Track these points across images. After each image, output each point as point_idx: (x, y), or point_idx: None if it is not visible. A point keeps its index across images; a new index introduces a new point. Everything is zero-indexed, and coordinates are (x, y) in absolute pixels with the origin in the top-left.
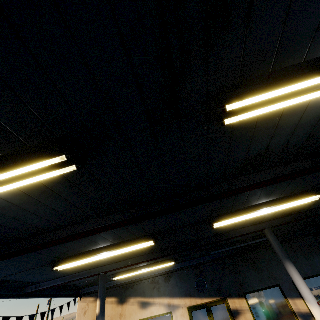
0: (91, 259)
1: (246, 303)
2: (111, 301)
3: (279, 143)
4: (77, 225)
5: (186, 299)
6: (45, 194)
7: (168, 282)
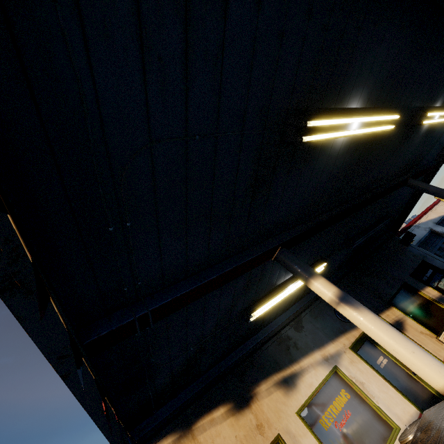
0: (352, 118)
1: (397, 310)
2: (221, 414)
3: None
4: None
5: (340, 339)
6: None
7: (302, 330)
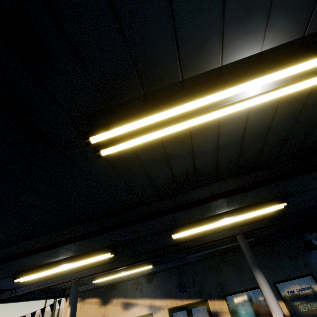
0: (50, 271)
1: (226, 305)
2: (95, 301)
3: (207, 161)
4: (13, 246)
5: (167, 300)
6: None
7: (150, 283)
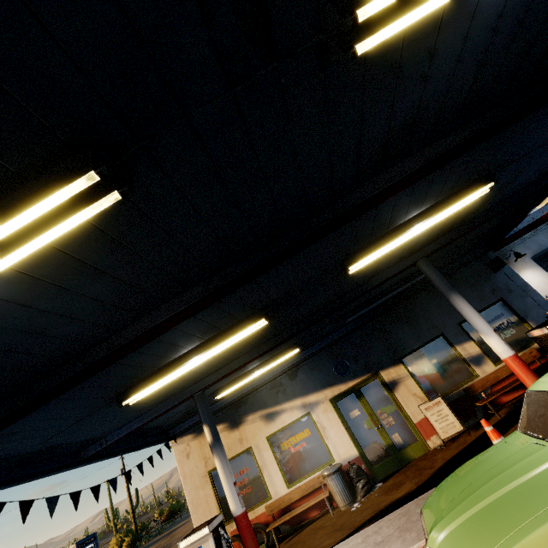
0: (177, 372)
1: (404, 369)
2: (220, 429)
3: (435, 94)
4: (142, 320)
5: (325, 390)
6: (72, 271)
7: (295, 379)
